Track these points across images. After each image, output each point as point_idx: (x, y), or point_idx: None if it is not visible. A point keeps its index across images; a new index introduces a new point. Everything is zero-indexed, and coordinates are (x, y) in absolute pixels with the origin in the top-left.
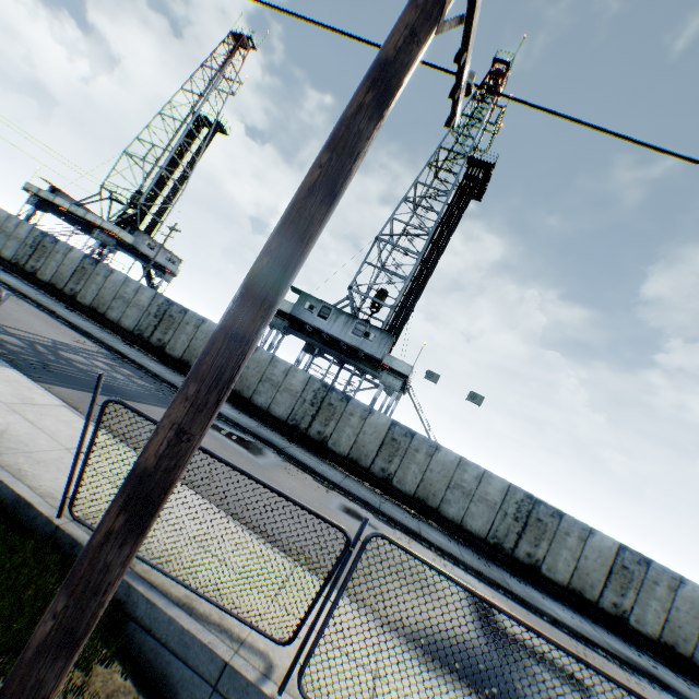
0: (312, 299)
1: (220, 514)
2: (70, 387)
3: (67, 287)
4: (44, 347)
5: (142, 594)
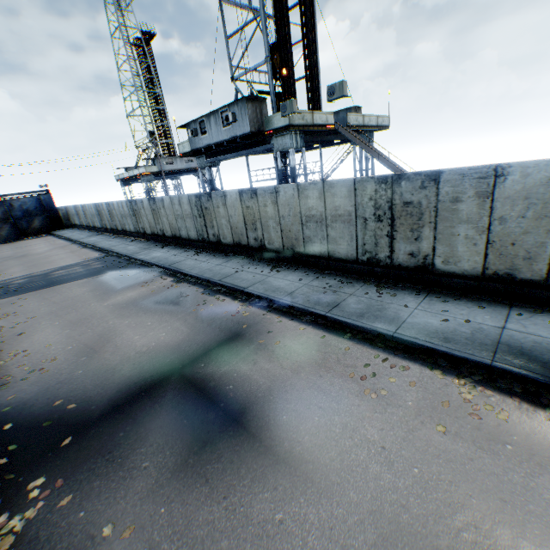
0: (192, 125)
1: None
2: (14, 296)
3: (114, 226)
4: (41, 276)
5: None
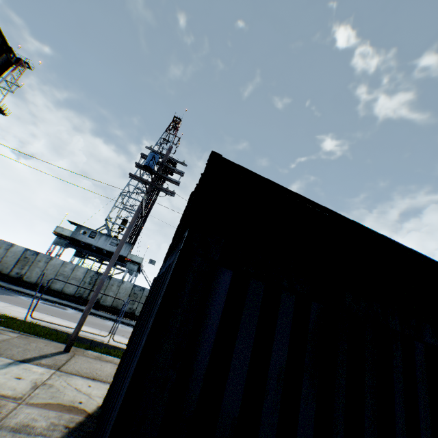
0: (85, 228)
1: (69, 321)
2: None
3: None
4: None
5: (63, 331)
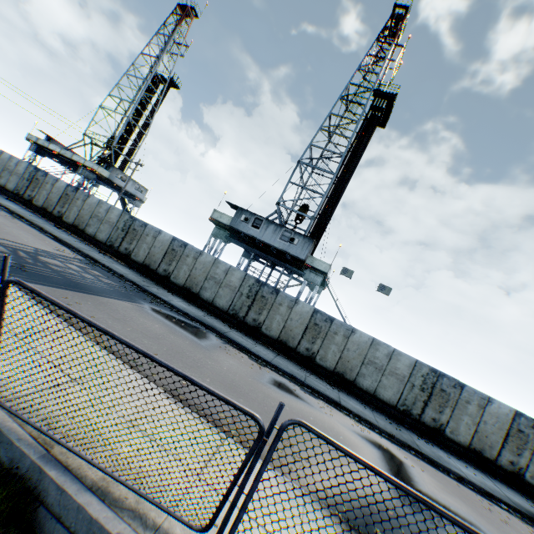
0: (247, 213)
1: (156, 391)
2: (40, 283)
3: (55, 210)
4: (25, 253)
5: (53, 480)
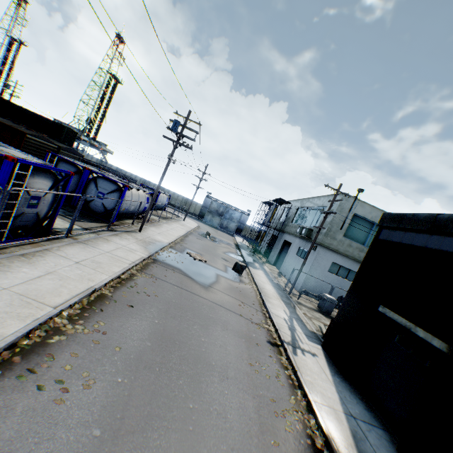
0: (58, 120)
1: None
2: None
3: None
4: None
5: None
